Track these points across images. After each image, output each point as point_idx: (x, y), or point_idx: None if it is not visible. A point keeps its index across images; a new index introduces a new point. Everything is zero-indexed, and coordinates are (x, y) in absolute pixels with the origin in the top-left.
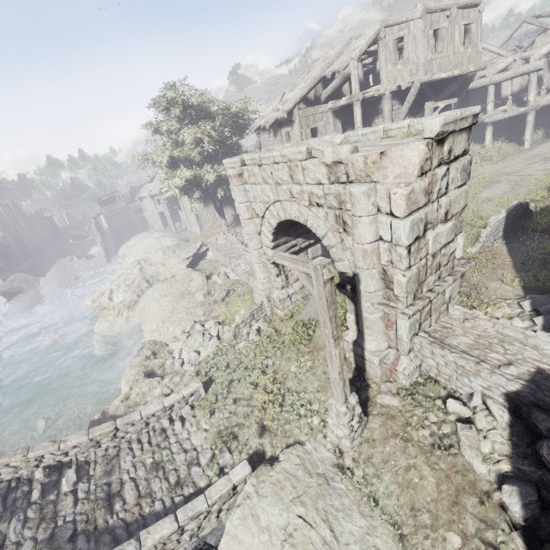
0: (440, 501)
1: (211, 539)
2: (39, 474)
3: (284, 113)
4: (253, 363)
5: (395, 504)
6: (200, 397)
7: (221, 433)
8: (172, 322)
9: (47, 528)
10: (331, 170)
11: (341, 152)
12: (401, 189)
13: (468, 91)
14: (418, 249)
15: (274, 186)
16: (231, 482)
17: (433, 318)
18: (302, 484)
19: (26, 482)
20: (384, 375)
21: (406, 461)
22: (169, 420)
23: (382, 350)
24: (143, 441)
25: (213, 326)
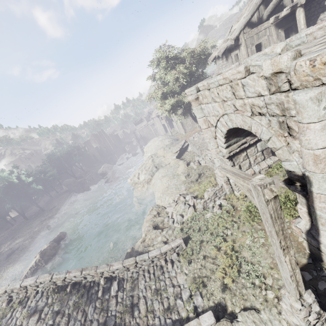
0: None
1: None
2: (102, 281)
3: (232, 40)
4: (217, 231)
5: None
6: (182, 248)
7: (195, 279)
8: (167, 194)
9: (103, 316)
10: (270, 81)
11: (280, 62)
12: None
13: None
14: None
15: (221, 103)
16: None
17: None
18: None
19: (97, 284)
20: None
21: None
22: (165, 261)
23: None
24: (150, 272)
25: (190, 199)
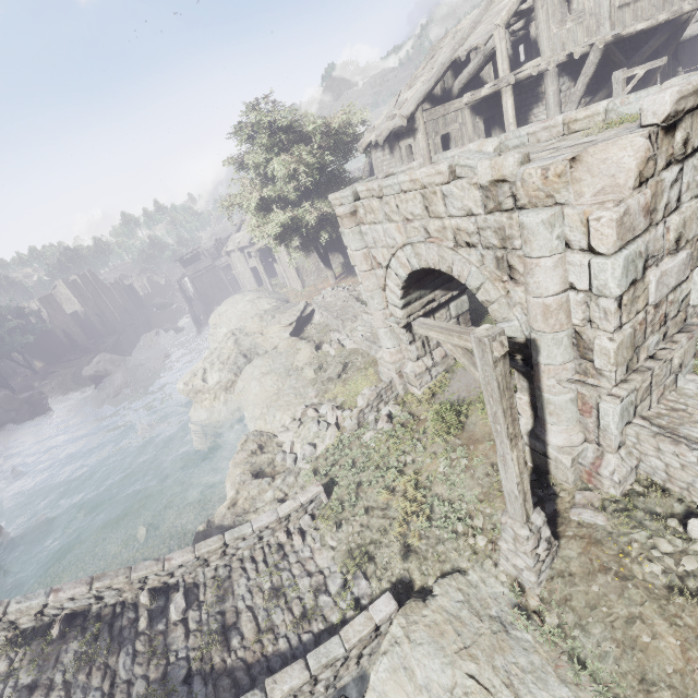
0: (689, 674)
1: (352, 690)
2: (144, 598)
3: (403, 119)
4: (387, 461)
5: (614, 671)
6: (322, 504)
7: (352, 552)
8: (278, 407)
9: (159, 666)
10: (488, 194)
11: (504, 165)
12: (609, 211)
13: (678, 44)
14: (634, 299)
15: (402, 223)
16: (372, 621)
17: (654, 396)
18: (470, 630)
19: (131, 607)
20: (578, 479)
21: (625, 608)
22: (286, 533)
23: (575, 445)
24: (257, 559)
25: (330, 412)
